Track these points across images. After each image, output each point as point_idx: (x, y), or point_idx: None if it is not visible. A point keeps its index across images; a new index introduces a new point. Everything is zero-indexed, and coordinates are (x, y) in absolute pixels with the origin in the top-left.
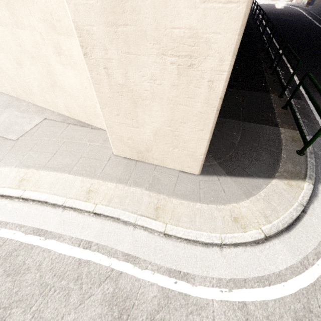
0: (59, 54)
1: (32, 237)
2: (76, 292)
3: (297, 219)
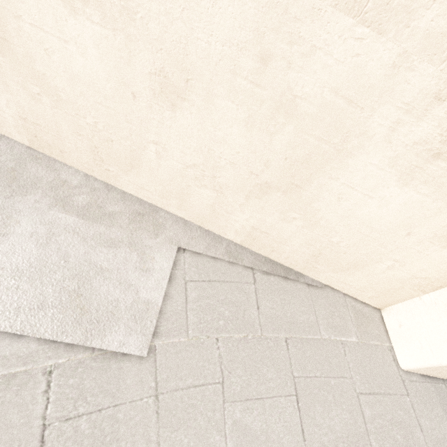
0: (439, 155)
1: None
2: None
3: None
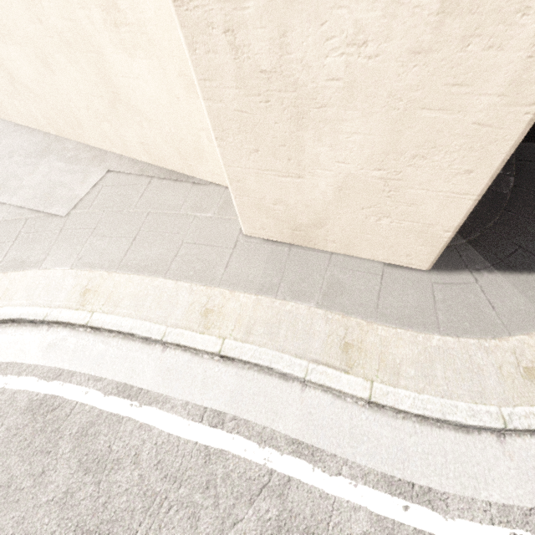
0: (116, 24)
1: (117, 401)
2: (209, 513)
3: None
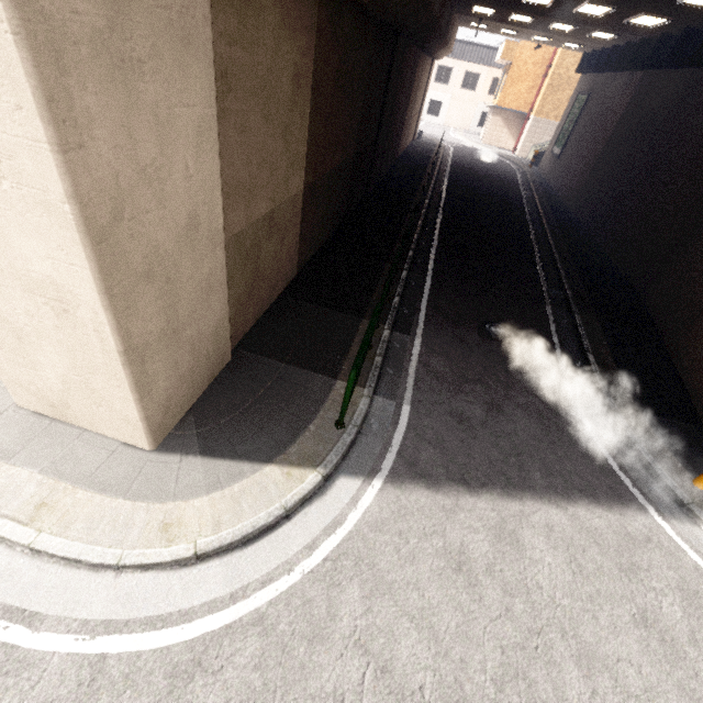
0: None
1: None
2: None
3: (270, 529)
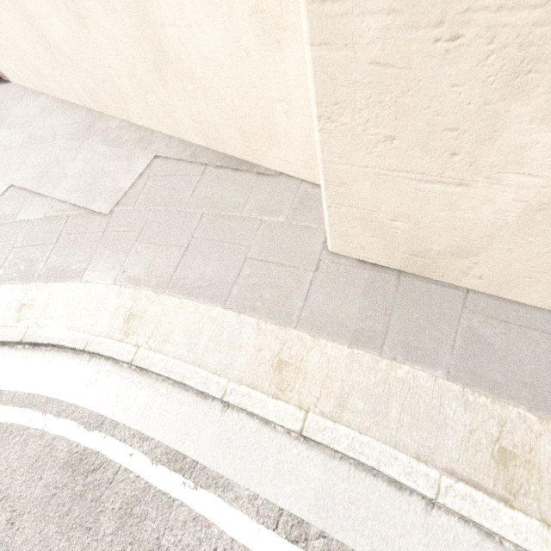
0: None
1: (167, 474)
2: None
3: None
